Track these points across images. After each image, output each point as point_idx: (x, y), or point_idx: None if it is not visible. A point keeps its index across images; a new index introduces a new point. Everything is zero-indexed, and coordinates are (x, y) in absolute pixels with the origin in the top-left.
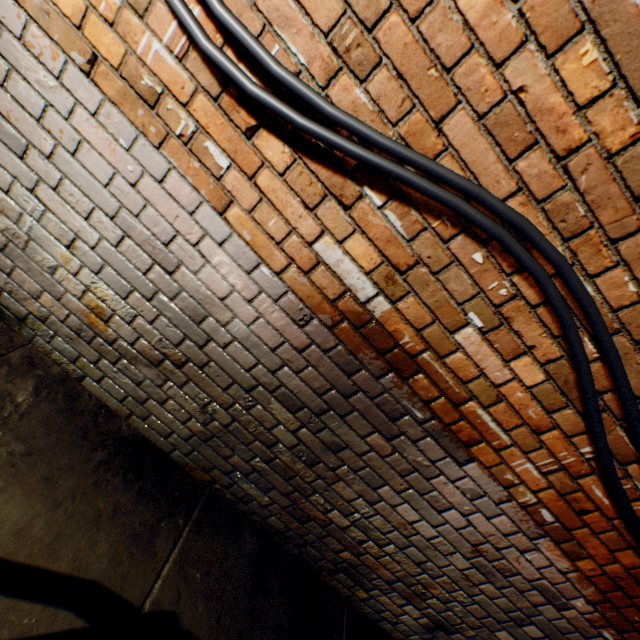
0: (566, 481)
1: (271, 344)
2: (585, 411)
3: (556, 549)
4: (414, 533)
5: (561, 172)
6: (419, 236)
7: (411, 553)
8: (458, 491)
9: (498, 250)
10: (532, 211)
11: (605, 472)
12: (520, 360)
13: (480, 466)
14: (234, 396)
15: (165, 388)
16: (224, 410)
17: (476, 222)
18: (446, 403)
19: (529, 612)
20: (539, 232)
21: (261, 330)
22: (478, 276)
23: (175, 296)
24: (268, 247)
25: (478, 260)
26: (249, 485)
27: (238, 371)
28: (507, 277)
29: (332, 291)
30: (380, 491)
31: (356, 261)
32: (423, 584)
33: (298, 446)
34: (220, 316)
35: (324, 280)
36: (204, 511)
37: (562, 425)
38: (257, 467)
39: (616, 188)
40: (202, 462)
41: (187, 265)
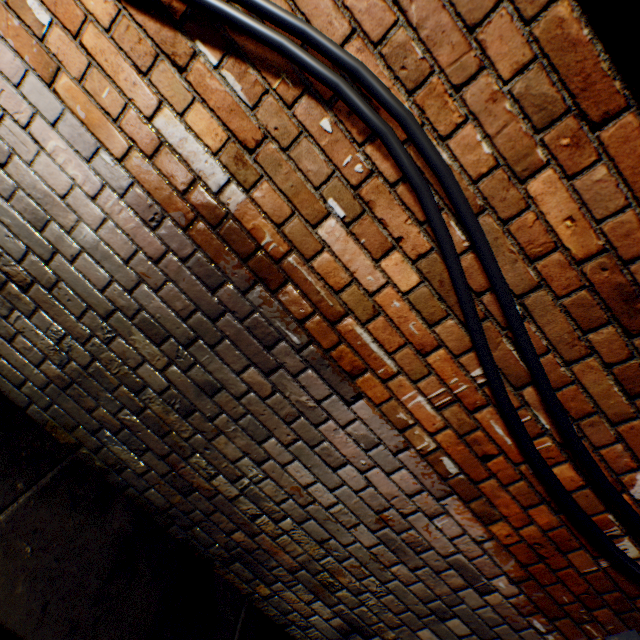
0: (463, 417)
1: (124, 254)
2: (462, 313)
3: (467, 511)
4: (311, 501)
5: (391, 3)
6: (262, 102)
7: (311, 529)
8: (351, 440)
9: (345, 113)
10: (371, 59)
11: (494, 393)
12: (391, 258)
13: (370, 404)
14: (91, 327)
15: (12, 320)
16: (82, 346)
17: (307, 66)
18: (322, 321)
19: (450, 600)
20: (378, 79)
21: (111, 236)
22: (330, 150)
23: (11, 196)
24: (106, 126)
25: (327, 128)
26: (120, 447)
27: (92, 293)
28: (360, 148)
29: (181, 180)
30: (267, 446)
31: (201, 139)
32: (330, 571)
33: (169, 390)
34: (64, 220)
35: (171, 166)
36: (60, 478)
37: (447, 342)
38: (127, 422)
39: (448, 18)
40: (64, 419)
41: (20, 154)
